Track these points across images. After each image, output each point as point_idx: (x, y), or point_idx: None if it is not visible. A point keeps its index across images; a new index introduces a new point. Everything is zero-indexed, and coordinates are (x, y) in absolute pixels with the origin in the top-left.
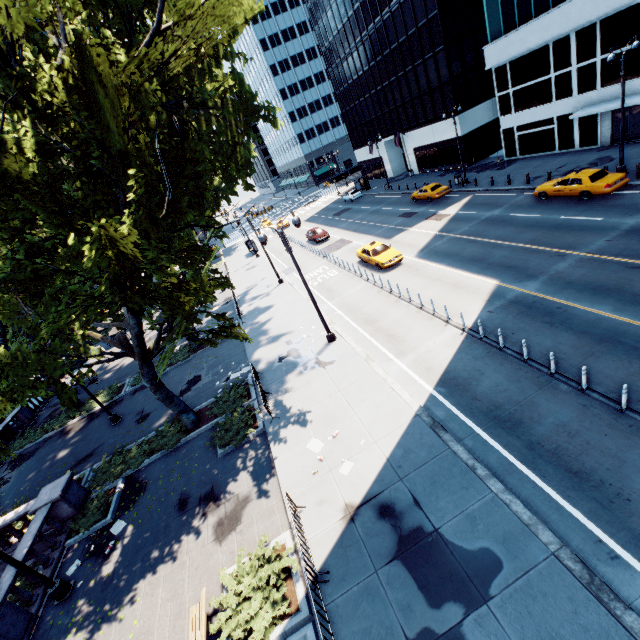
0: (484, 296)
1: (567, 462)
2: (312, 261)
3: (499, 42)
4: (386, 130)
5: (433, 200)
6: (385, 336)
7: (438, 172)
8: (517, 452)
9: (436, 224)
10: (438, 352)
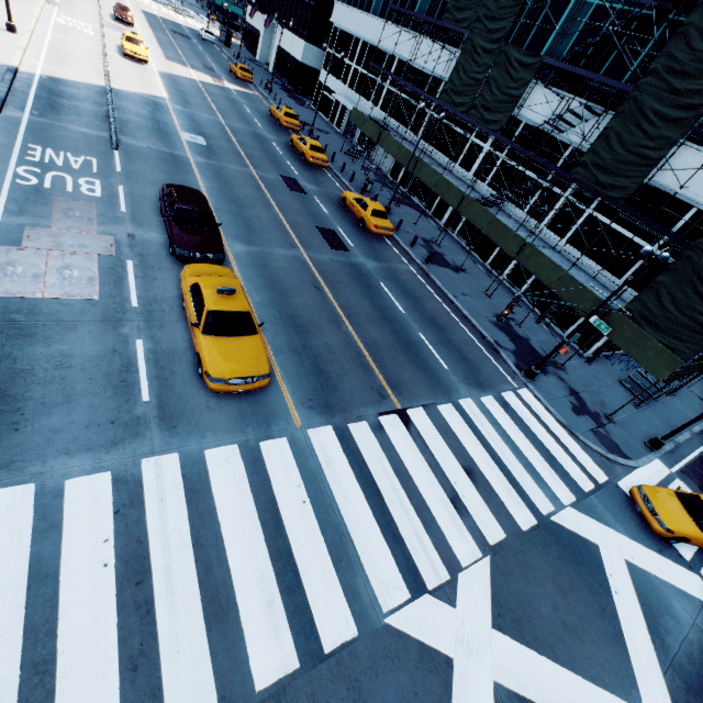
0: (148, 93)
1: (56, 106)
2: (88, 19)
3: (342, 6)
4: (272, 8)
5: (239, 79)
6: (57, 58)
7: (279, 81)
8: (40, 95)
9: (208, 80)
10: (74, 77)
